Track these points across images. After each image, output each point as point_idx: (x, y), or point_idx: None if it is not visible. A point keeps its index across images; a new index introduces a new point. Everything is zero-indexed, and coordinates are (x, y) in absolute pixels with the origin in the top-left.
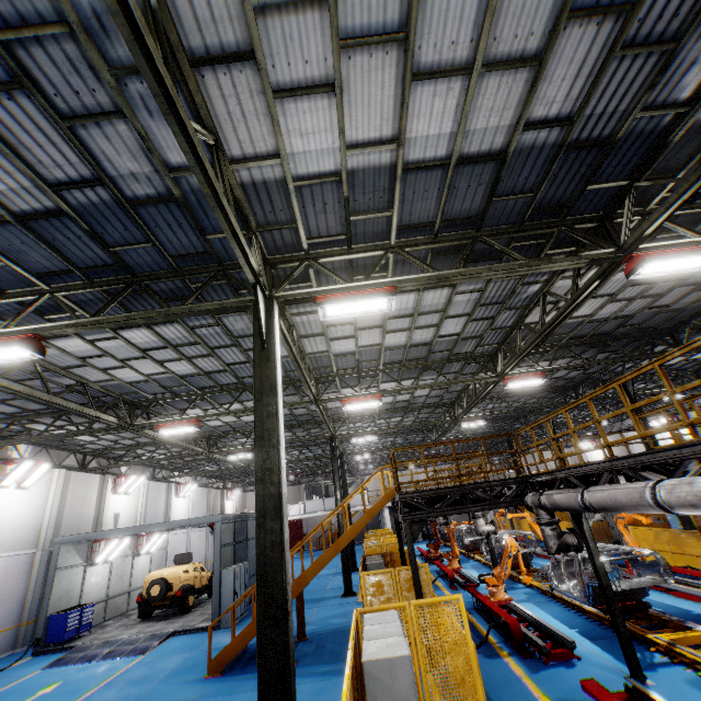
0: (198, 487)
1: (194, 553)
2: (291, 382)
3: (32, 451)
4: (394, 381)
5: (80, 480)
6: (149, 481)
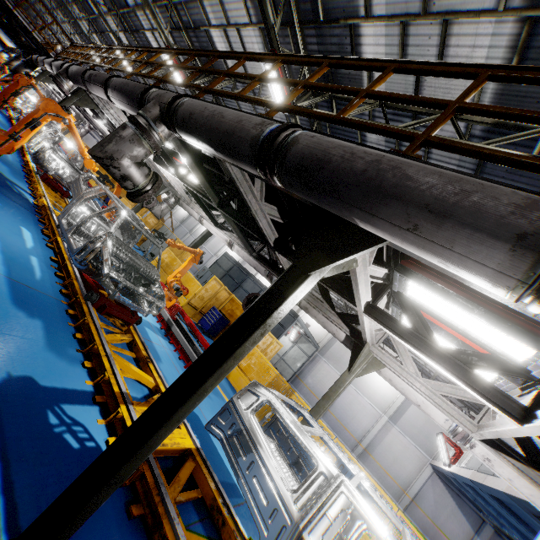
0: None
1: (384, 449)
2: None
3: None
4: None
5: None
6: None
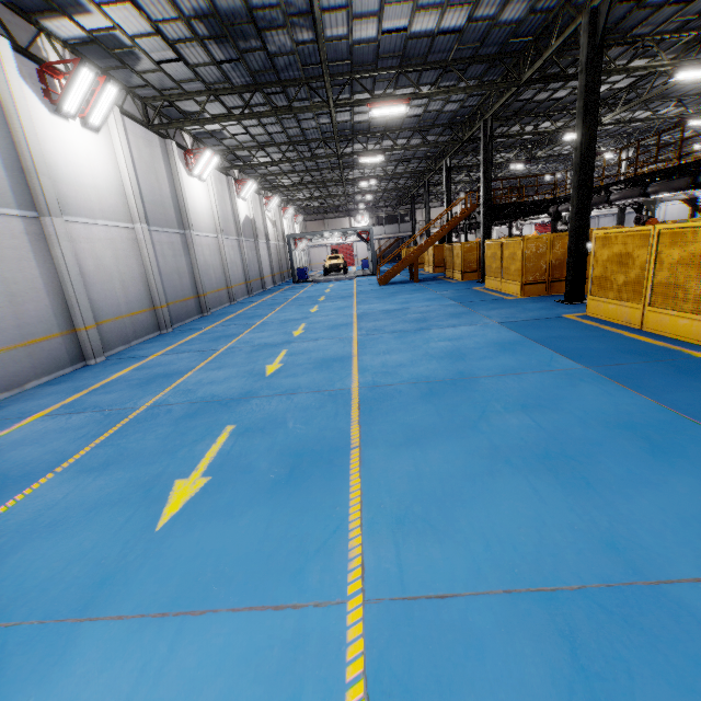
0: None
1: None
2: None
3: None
4: (695, 84)
5: None
6: None
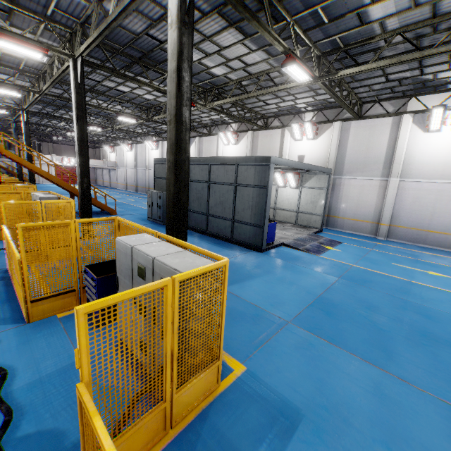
0: None
1: None
2: (57, 83)
3: (238, 126)
4: None
5: (266, 135)
6: (351, 122)
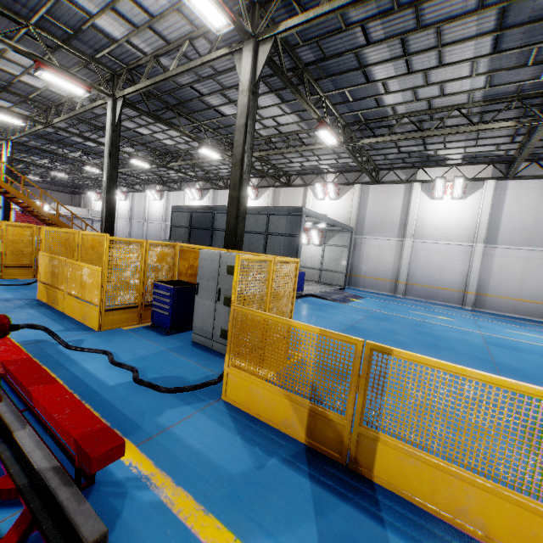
0: (523, 181)
1: (499, 279)
2: None
3: (258, 181)
4: None
5: (288, 193)
6: (369, 185)
